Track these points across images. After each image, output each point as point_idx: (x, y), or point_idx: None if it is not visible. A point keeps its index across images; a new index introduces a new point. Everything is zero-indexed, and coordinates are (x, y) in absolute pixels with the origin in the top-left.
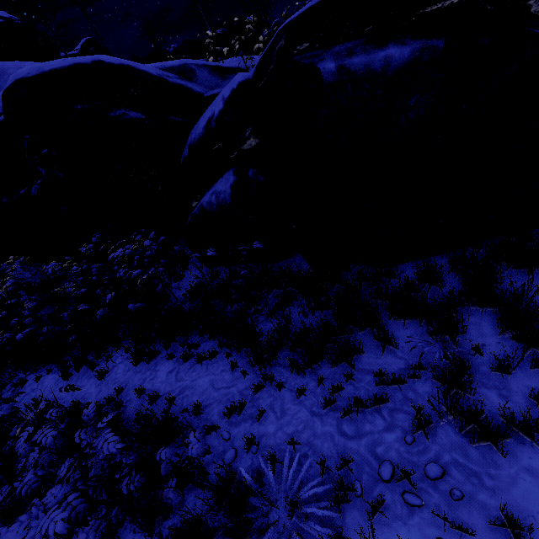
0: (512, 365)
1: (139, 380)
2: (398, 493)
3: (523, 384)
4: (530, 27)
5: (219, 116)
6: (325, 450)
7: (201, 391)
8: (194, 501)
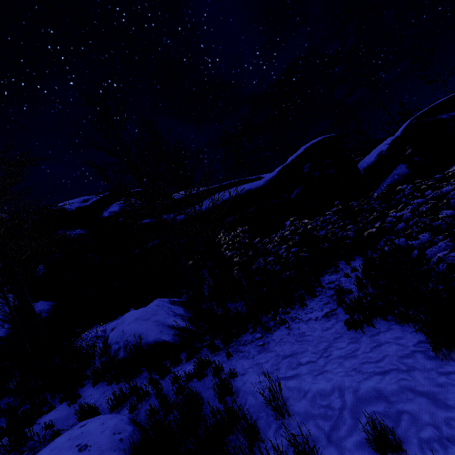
0: None
1: None
2: None
3: None
4: None
5: (388, 149)
6: None
7: None
8: None
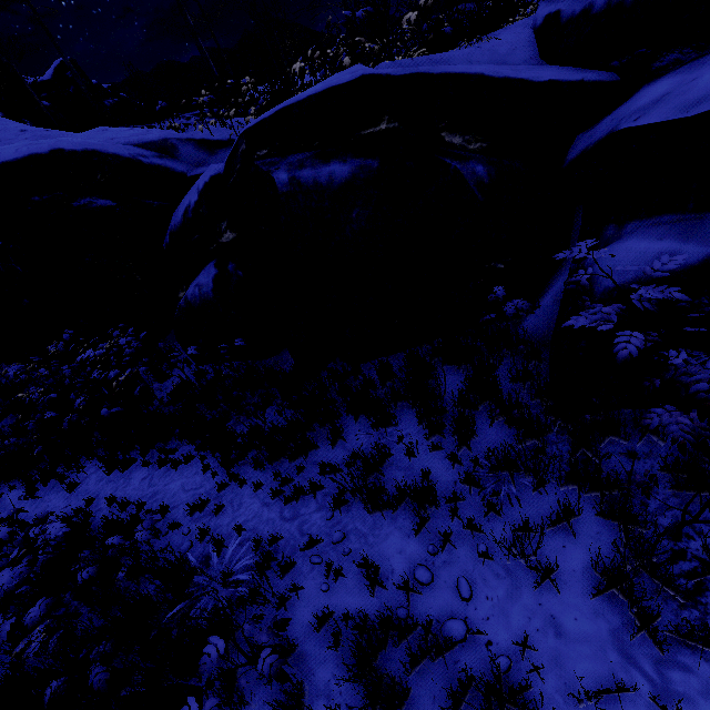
0: (421, 449)
1: (111, 489)
2: (308, 556)
3: (423, 464)
4: (443, 156)
5: (195, 207)
6: (265, 533)
7: (172, 494)
8: (148, 588)
